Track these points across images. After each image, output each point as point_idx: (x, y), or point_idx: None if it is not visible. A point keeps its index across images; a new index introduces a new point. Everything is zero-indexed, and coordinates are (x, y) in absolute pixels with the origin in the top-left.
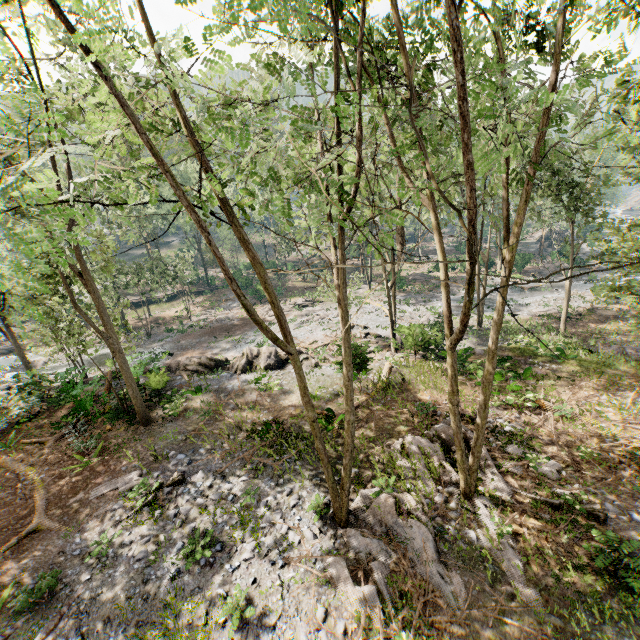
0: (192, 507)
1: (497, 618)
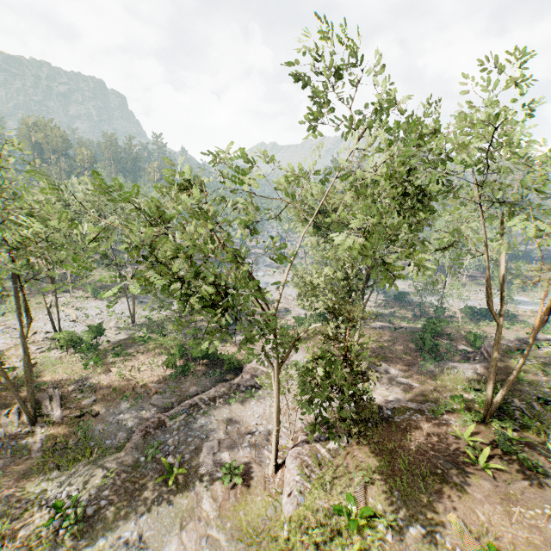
0: None
1: (14, 468)
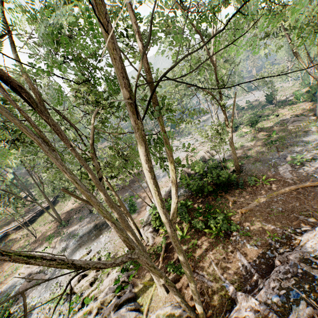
0: (307, 154)
1: None
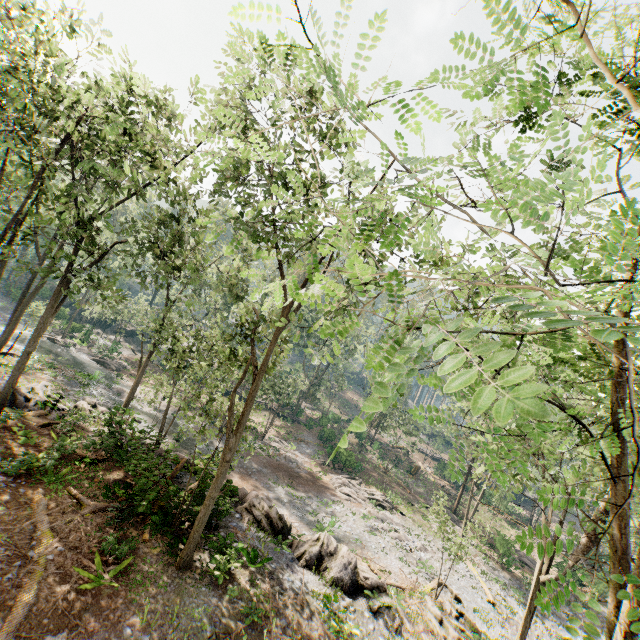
0: None
1: None
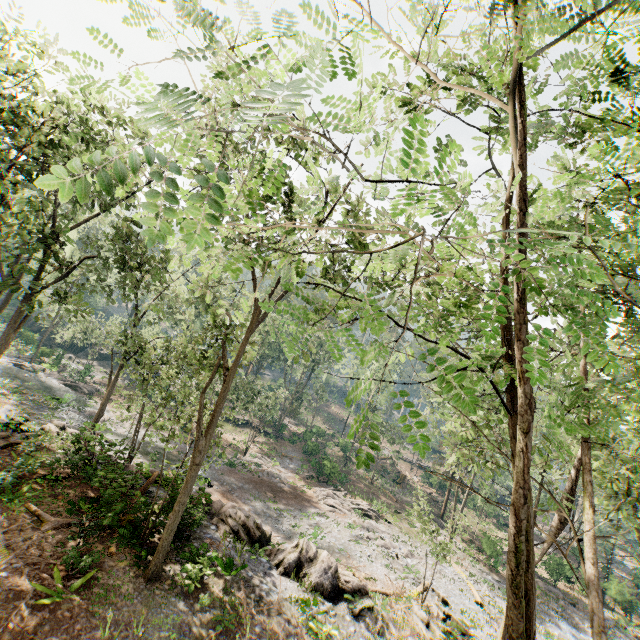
0: None
1: None
